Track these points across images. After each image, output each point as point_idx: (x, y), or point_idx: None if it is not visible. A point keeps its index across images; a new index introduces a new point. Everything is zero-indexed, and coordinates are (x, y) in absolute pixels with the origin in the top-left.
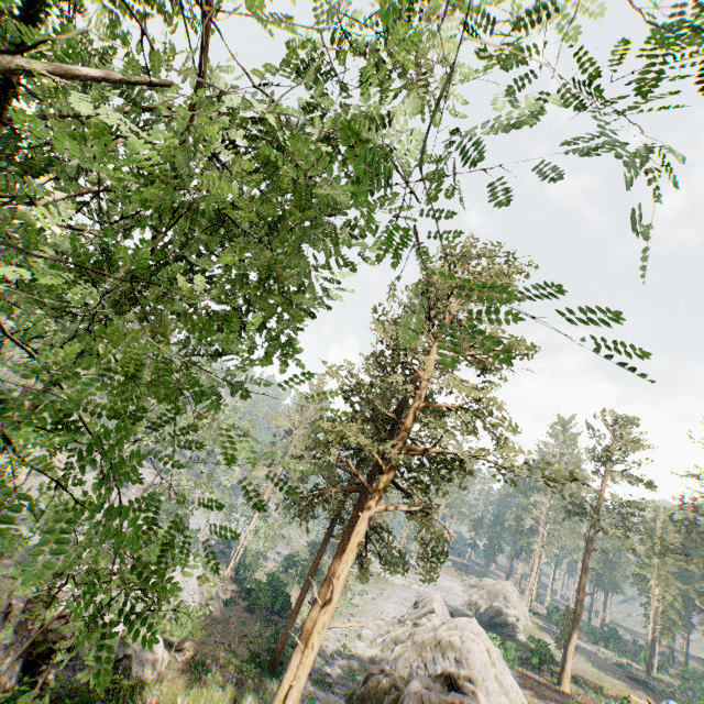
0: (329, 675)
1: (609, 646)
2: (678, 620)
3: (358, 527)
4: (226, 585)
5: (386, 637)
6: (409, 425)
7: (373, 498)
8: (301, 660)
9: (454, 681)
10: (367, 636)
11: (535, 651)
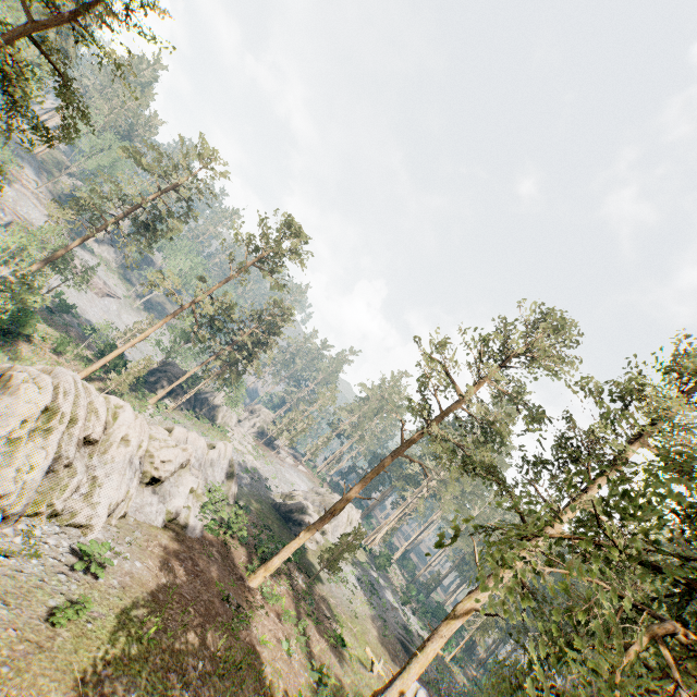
0: None
1: (416, 613)
2: (504, 627)
3: None
4: None
5: None
6: None
7: None
8: None
9: None
10: None
11: (271, 539)
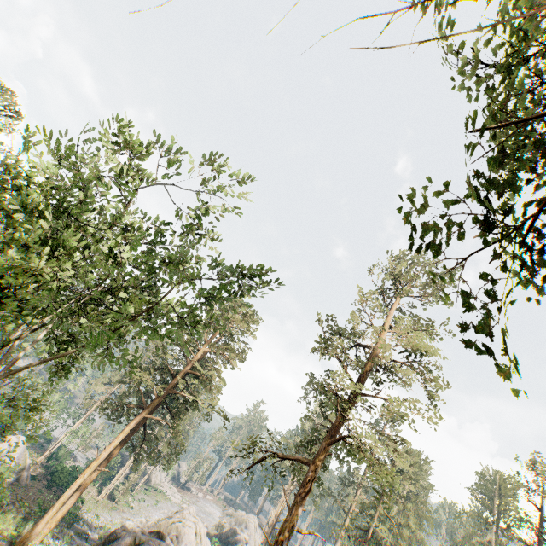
0: (88, 535)
1: None
2: None
3: (131, 422)
4: (36, 467)
5: (141, 525)
6: (177, 378)
7: (145, 410)
8: (76, 480)
9: (162, 535)
10: (129, 525)
11: None
